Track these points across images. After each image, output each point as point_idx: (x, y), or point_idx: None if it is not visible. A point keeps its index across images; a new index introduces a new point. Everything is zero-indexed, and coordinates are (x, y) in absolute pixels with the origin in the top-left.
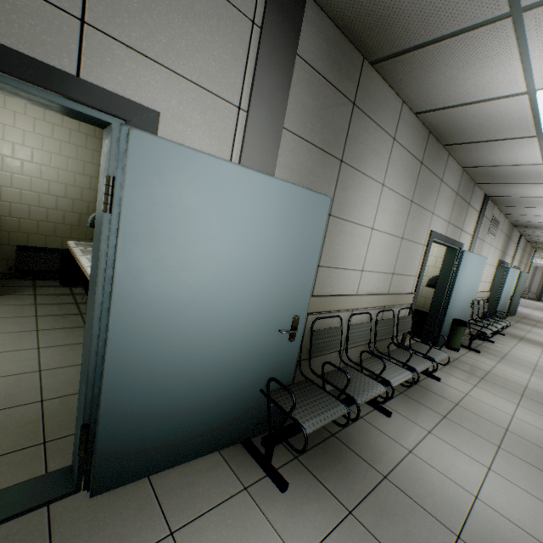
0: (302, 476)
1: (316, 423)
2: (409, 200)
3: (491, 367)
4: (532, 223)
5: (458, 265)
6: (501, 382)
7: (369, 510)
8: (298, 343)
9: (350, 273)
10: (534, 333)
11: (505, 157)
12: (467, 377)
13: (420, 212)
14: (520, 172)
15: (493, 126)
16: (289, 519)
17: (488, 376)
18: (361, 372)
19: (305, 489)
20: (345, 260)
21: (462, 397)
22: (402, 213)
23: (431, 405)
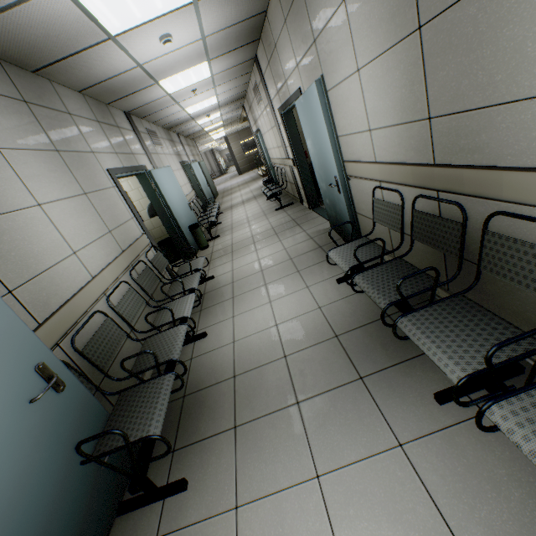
0: (190, 456)
1: (159, 417)
2: (54, 151)
3: (232, 240)
4: (176, 122)
5: (157, 185)
6: (241, 245)
7: (243, 409)
8: (74, 382)
9: (64, 265)
10: (235, 198)
11: (105, 68)
12: (226, 258)
13: (79, 157)
14: (130, 80)
15: (62, 35)
16: (207, 496)
17: (234, 247)
18: (160, 332)
19: (199, 460)
20: (41, 258)
21: (232, 274)
22: (59, 168)
23: (222, 299)
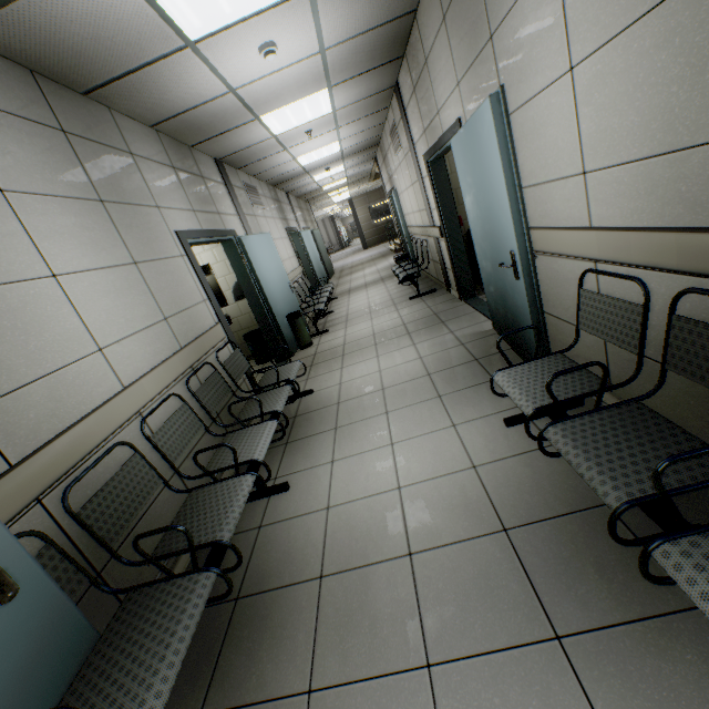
0: None
1: (169, 671)
2: (95, 201)
3: (344, 338)
4: (285, 176)
5: (248, 257)
6: (357, 346)
7: (328, 652)
8: (38, 580)
9: (78, 369)
10: (355, 280)
11: (184, 93)
12: (333, 364)
13: (134, 212)
14: (220, 112)
15: (118, 38)
16: None
17: (346, 348)
18: (213, 483)
19: None
20: (40, 357)
21: (339, 390)
22: (100, 225)
23: (320, 428)
